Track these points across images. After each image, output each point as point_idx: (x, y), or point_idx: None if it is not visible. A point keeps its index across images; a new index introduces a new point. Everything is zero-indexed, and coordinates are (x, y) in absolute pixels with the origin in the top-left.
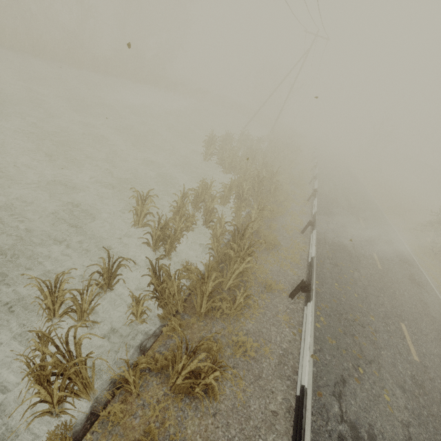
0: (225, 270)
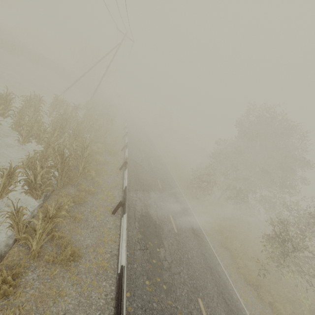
0: None
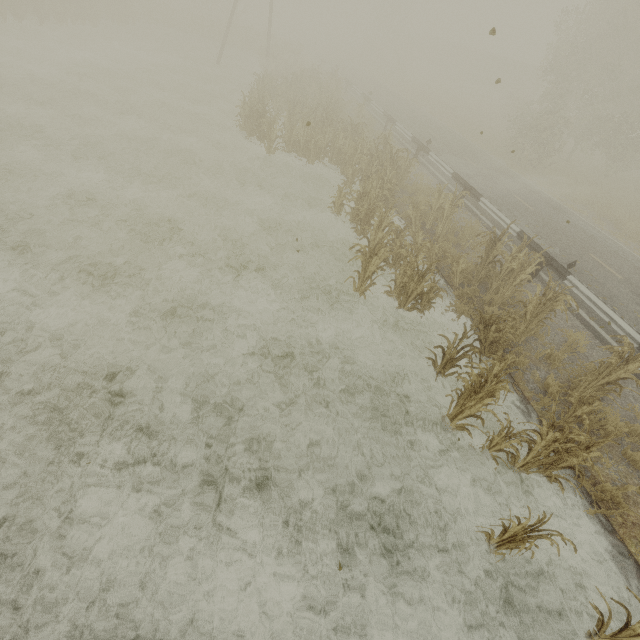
0: (502, 287)
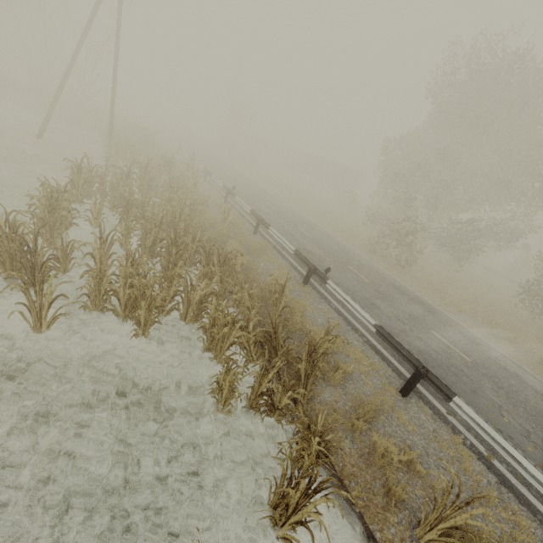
0: None
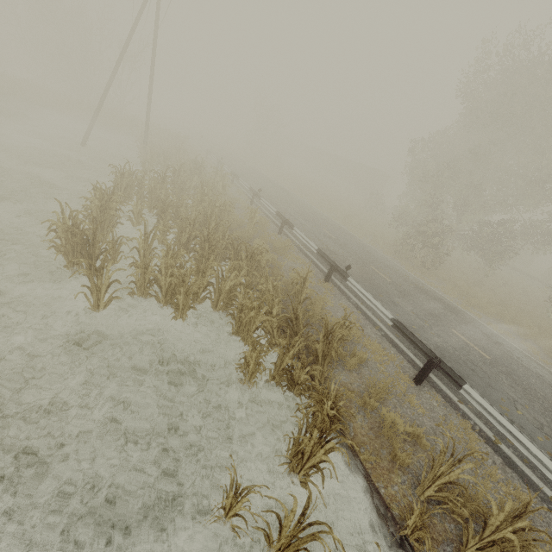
0: None
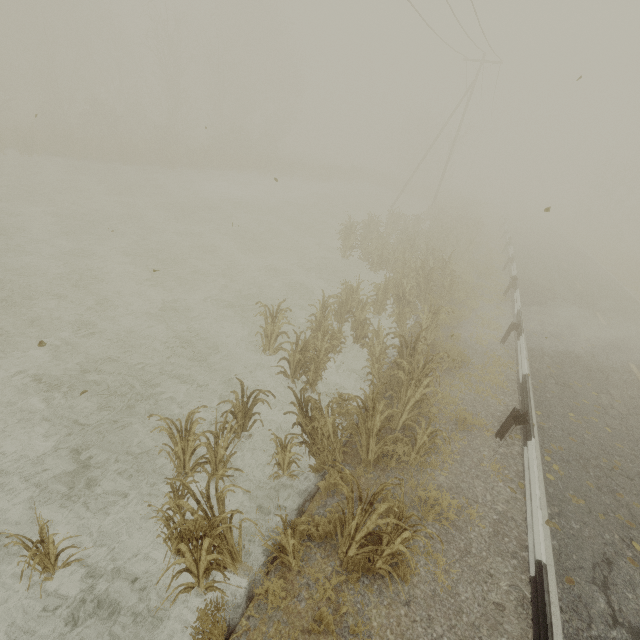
0: (395, 400)
